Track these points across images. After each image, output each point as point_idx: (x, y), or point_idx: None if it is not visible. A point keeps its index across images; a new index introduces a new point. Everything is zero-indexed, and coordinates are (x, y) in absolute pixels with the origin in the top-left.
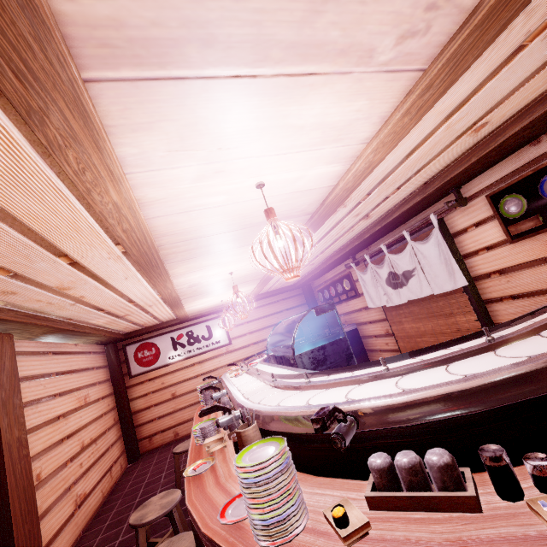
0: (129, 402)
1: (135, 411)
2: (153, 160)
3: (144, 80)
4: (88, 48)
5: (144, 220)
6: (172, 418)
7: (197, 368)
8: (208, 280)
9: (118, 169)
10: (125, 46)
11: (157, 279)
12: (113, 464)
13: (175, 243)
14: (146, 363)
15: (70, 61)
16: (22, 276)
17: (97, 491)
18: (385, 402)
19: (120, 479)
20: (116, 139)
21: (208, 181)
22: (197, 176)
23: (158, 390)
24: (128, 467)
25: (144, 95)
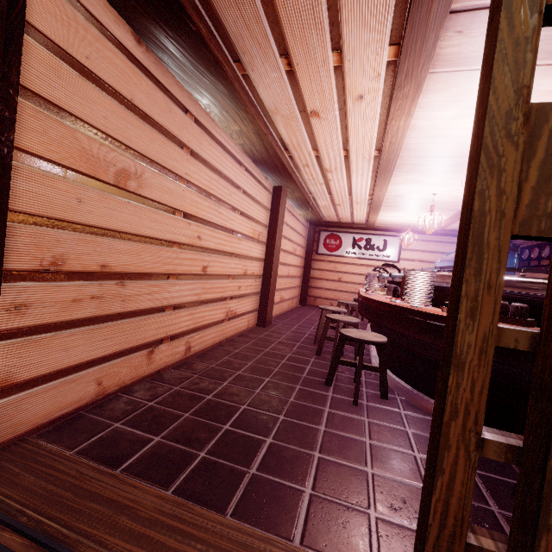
0: (310, 269)
1: (312, 277)
2: (433, 106)
3: (455, 71)
4: (438, 62)
5: (405, 139)
6: (332, 293)
7: (363, 269)
8: (412, 195)
9: (414, 110)
10: (455, 60)
11: (381, 181)
12: (294, 297)
13: (410, 157)
14: (329, 249)
15: (429, 70)
16: (320, 157)
17: (287, 303)
18: (506, 278)
19: (295, 308)
20: (422, 95)
21: (459, 120)
22: (453, 116)
23: (331, 270)
24: (299, 306)
25: (450, 77)
